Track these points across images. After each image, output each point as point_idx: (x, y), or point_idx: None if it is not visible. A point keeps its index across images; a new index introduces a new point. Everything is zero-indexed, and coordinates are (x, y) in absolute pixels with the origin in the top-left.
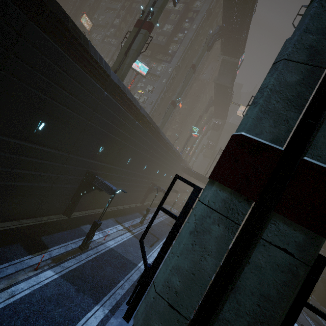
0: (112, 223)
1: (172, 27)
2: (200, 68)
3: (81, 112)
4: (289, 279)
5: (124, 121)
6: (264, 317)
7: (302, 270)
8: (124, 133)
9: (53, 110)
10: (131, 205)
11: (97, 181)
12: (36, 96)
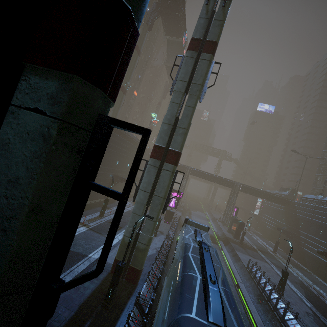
0: None
1: None
2: (149, 52)
3: None
4: (40, 147)
5: None
6: (11, 210)
7: (55, 129)
8: None
9: None
10: (92, 201)
11: None
12: None
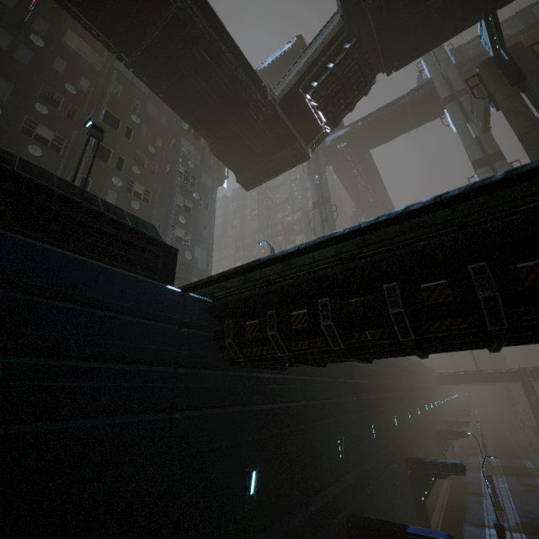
0: (477, 531)
1: (304, 236)
2: None
3: (378, 390)
4: None
5: (387, 370)
6: None
7: None
8: (395, 384)
9: (373, 406)
10: (442, 488)
11: (429, 466)
12: (366, 402)
